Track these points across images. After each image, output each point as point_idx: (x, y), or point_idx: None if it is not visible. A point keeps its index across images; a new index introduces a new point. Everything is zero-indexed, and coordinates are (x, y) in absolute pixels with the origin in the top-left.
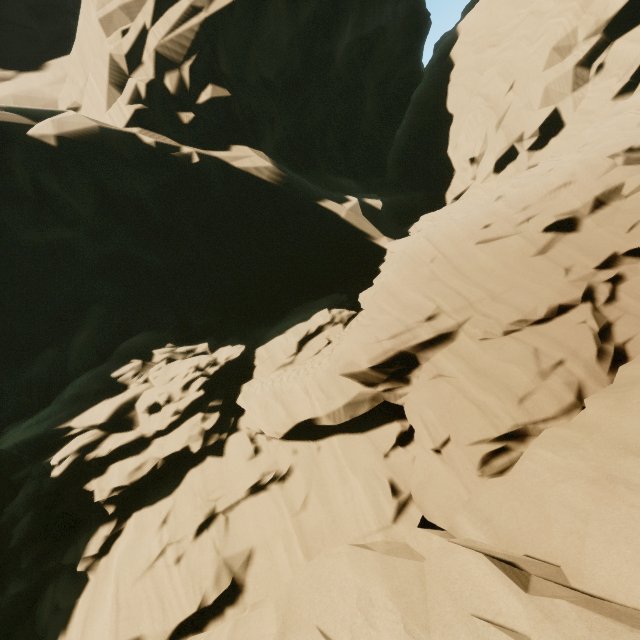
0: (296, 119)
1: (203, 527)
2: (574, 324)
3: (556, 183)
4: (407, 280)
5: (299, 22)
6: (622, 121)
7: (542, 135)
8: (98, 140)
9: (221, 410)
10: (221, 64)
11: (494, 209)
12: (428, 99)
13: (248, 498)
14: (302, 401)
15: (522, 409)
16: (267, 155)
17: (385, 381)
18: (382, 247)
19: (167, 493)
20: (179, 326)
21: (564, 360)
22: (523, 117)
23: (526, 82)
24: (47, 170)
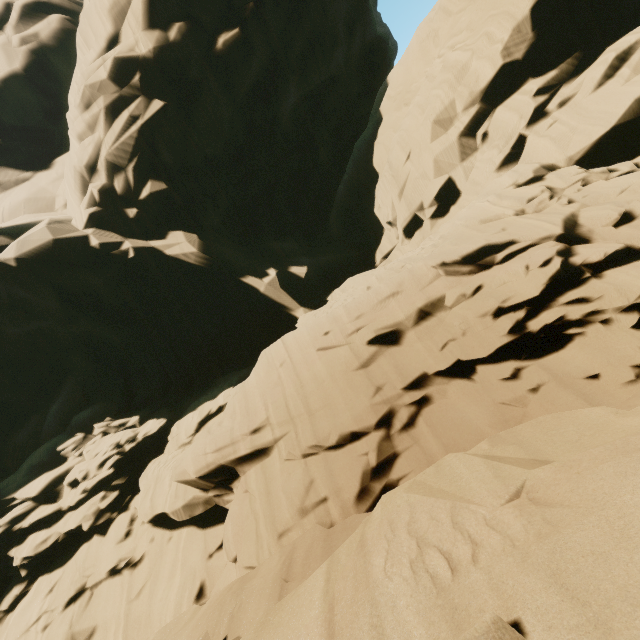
0: (240, 189)
1: (73, 600)
2: (356, 456)
3: (385, 293)
4: (260, 382)
5: (238, 99)
6: (472, 214)
7: (441, 203)
8: (49, 254)
9: (123, 488)
10: (164, 157)
11: (337, 314)
12: (362, 154)
13: (108, 579)
14: (164, 494)
15: (279, 544)
16: (201, 235)
17: (214, 488)
18: (298, 318)
19: (63, 563)
20: (126, 396)
21: (328, 497)
22: (420, 187)
23: (419, 152)
24: (13, 284)
